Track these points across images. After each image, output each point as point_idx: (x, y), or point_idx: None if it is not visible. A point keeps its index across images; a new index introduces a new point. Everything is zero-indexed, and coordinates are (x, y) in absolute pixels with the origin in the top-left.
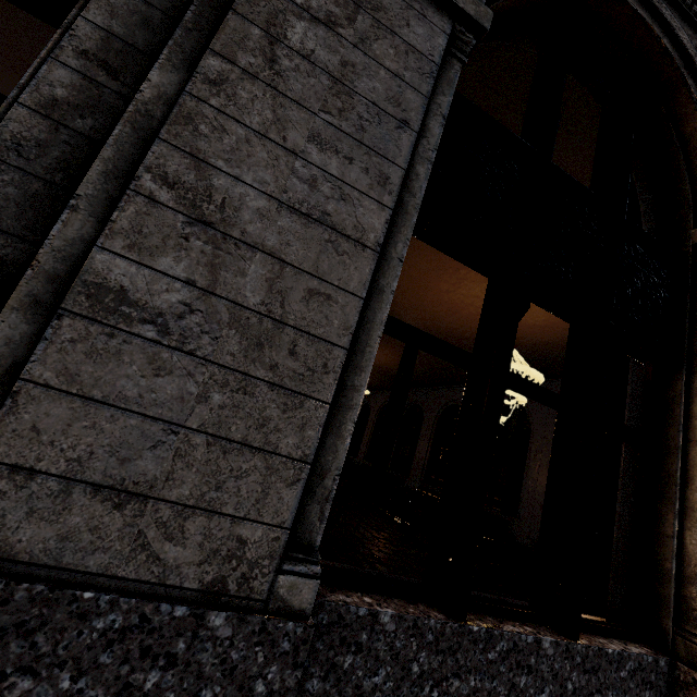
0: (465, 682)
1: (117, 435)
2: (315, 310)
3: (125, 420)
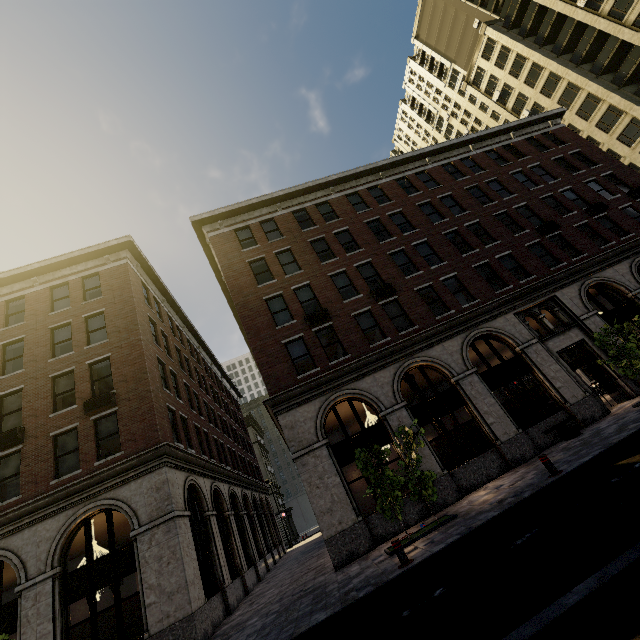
0: None
1: None
2: None
3: None
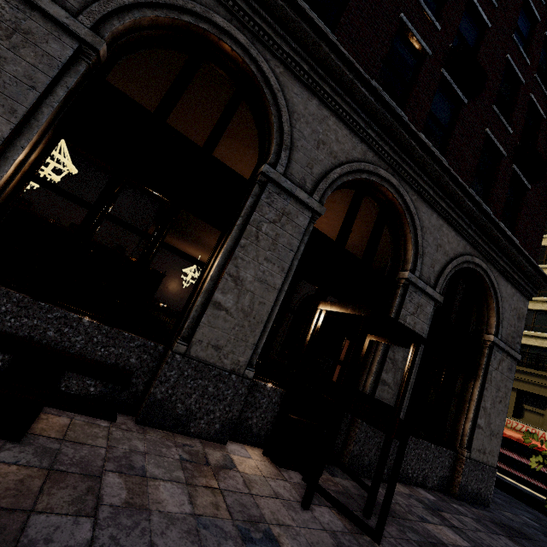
0: (32, 321)
1: None
2: None
3: None
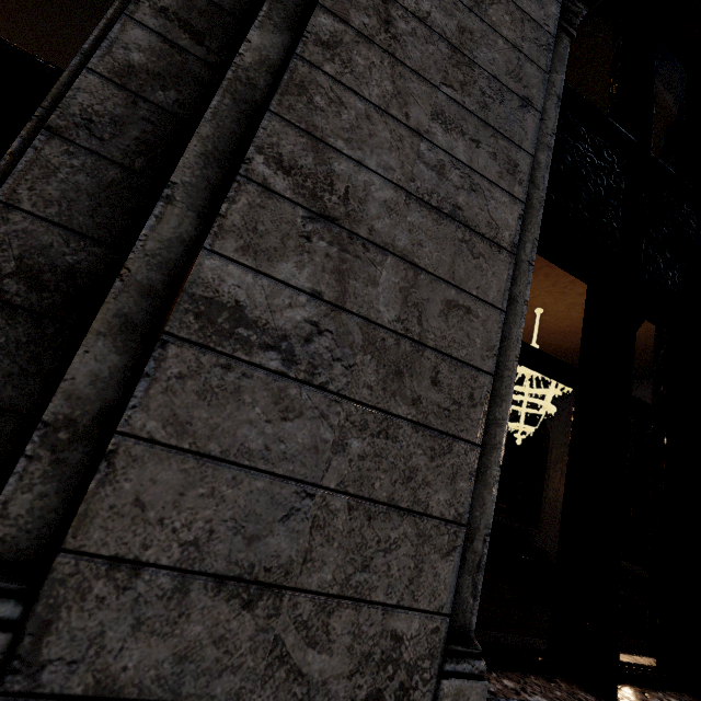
0: None
1: (241, 503)
2: (455, 327)
3: (250, 483)
